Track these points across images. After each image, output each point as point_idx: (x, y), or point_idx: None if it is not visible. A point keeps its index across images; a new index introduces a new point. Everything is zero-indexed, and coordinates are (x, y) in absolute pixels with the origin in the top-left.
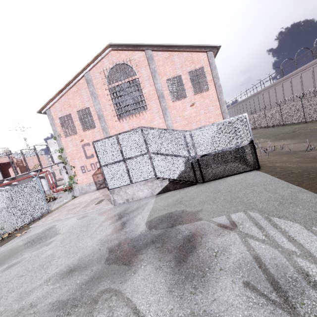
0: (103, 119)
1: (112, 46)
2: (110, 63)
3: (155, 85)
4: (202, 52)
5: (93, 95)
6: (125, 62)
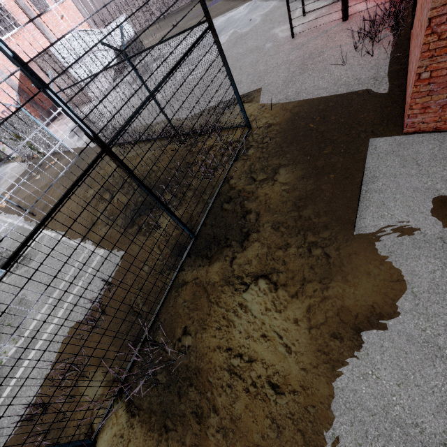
0: None
1: None
2: None
3: None
4: None
5: None
6: None
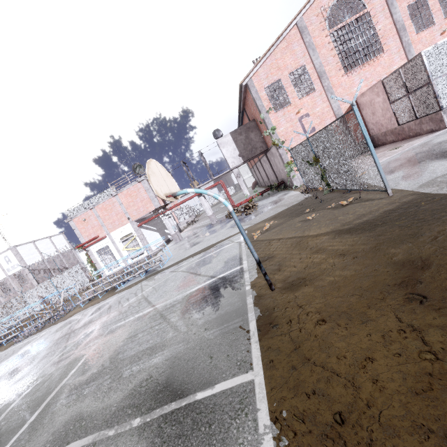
0: (326, 77)
1: None
2: None
3: (393, 17)
4: None
5: (311, 47)
6: None
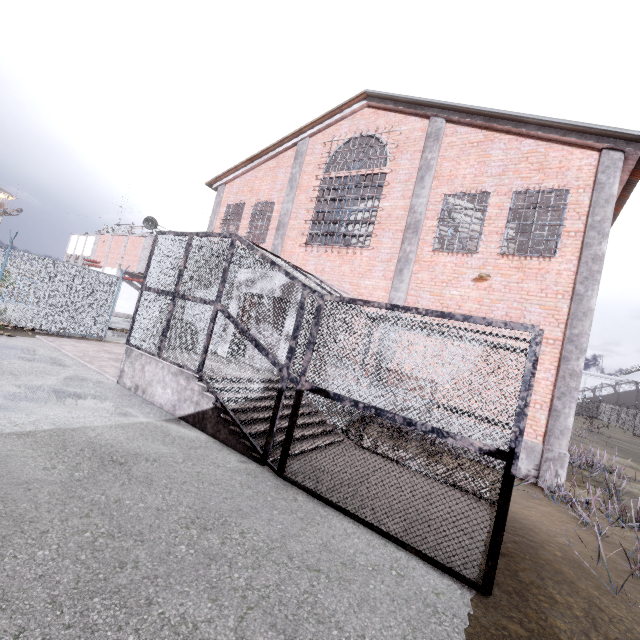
0: (282, 232)
1: (369, 98)
2: (351, 130)
3: (412, 199)
4: (586, 148)
5: (292, 182)
6: (377, 133)
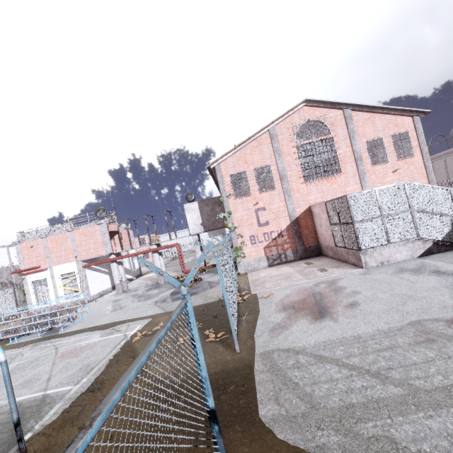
0: (286, 180)
1: (306, 102)
2: (300, 119)
3: (352, 147)
4: (407, 116)
5: (278, 152)
6: (320, 119)
